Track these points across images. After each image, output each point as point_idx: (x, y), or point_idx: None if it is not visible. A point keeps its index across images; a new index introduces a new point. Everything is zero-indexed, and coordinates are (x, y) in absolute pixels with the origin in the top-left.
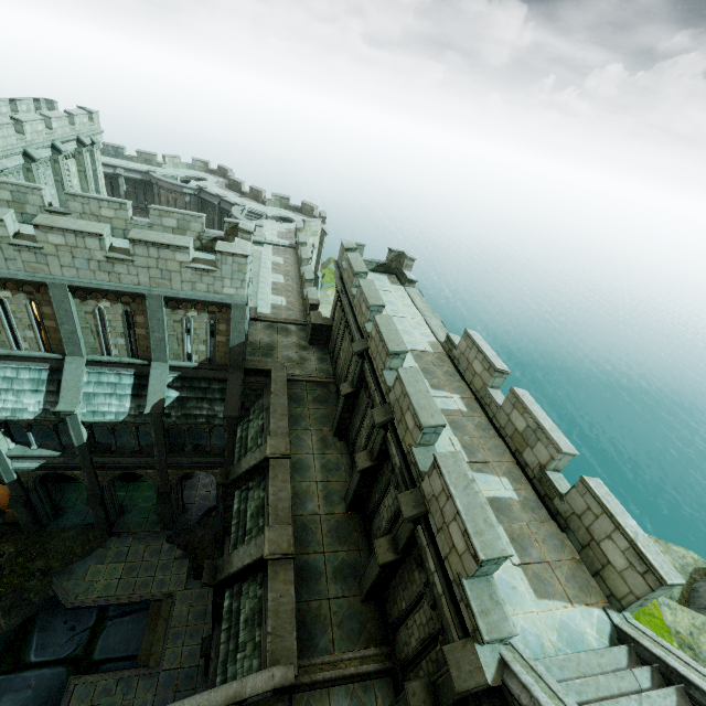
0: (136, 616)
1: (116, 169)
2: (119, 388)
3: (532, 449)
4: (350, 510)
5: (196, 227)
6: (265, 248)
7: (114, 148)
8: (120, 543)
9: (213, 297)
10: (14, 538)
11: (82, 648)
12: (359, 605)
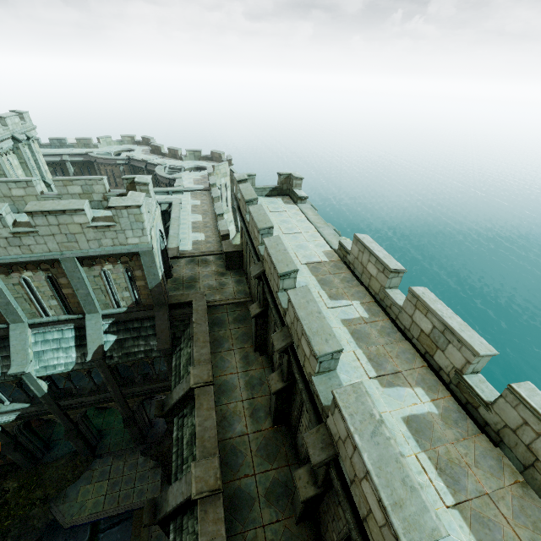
0: (123, 525)
1: (62, 156)
2: (63, 342)
3: (443, 352)
4: (275, 424)
5: (100, 189)
6: (184, 195)
7: (58, 140)
8: (103, 463)
9: (120, 249)
10: (16, 475)
11: None
12: (294, 527)
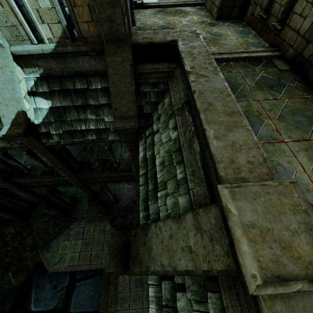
0: (94, 279)
1: None
2: None
3: None
4: None
5: None
6: None
7: None
8: (78, 225)
9: None
10: (13, 223)
11: (62, 302)
12: None
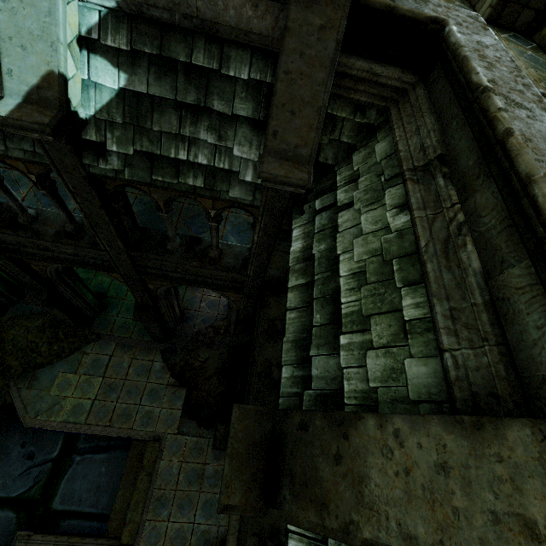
0: (112, 455)
1: None
2: None
3: None
4: None
5: None
6: None
7: None
8: (99, 348)
9: None
10: None
11: (39, 487)
12: None
